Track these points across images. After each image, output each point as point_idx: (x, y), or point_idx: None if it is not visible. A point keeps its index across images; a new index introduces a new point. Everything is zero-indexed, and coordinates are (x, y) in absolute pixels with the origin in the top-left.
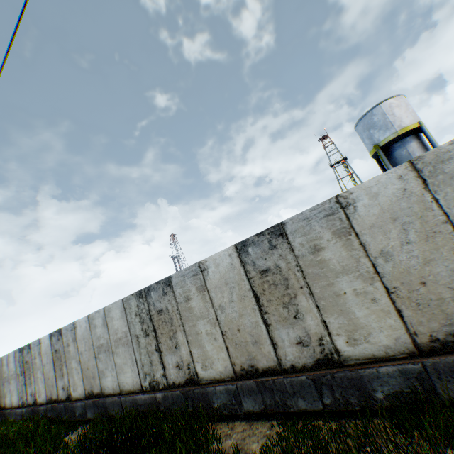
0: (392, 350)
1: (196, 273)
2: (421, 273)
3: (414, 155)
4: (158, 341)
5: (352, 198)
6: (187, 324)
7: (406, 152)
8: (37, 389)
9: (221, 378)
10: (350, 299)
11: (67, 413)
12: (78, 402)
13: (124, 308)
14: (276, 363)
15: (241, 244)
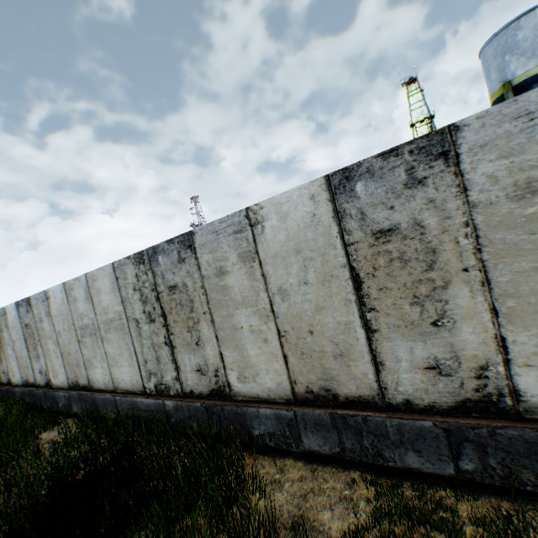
0: None
1: (239, 228)
2: None
3: None
4: (169, 332)
5: None
6: (218, 312)
7: None
8: (10, 368)
9: (269, 398)
10: None
11: (49, 402)
12: (60, 392)
13: (116, 277)
14: (374, 393)
15: (341, 175)
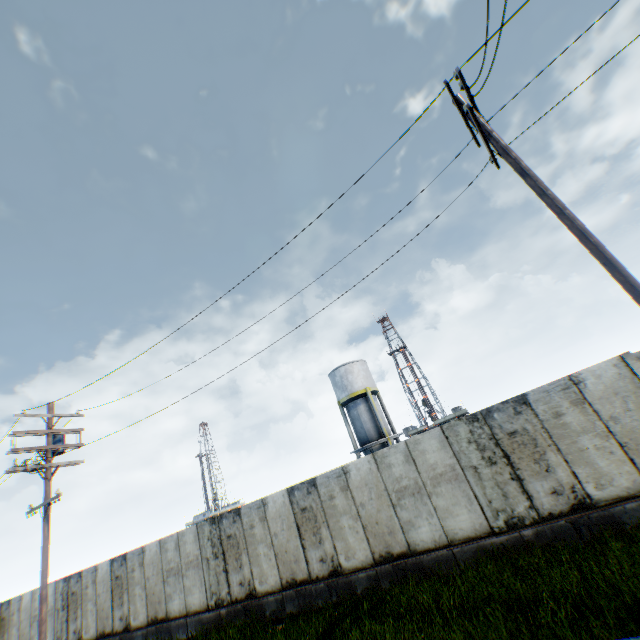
0: (143, 622)
1: (94, 570)
2: (154, 588)
3: (362, 417)
4: (69, 613)
5: (146, 548)
6: (85, 602)
7: (357, 413)
8: None
9: (92, 638)
10: (138, 596)
11: None
12: None
13: (56, 586)
14: (112, 628)
15: (113, 558)
